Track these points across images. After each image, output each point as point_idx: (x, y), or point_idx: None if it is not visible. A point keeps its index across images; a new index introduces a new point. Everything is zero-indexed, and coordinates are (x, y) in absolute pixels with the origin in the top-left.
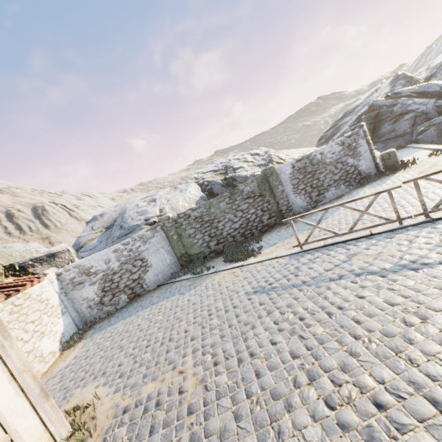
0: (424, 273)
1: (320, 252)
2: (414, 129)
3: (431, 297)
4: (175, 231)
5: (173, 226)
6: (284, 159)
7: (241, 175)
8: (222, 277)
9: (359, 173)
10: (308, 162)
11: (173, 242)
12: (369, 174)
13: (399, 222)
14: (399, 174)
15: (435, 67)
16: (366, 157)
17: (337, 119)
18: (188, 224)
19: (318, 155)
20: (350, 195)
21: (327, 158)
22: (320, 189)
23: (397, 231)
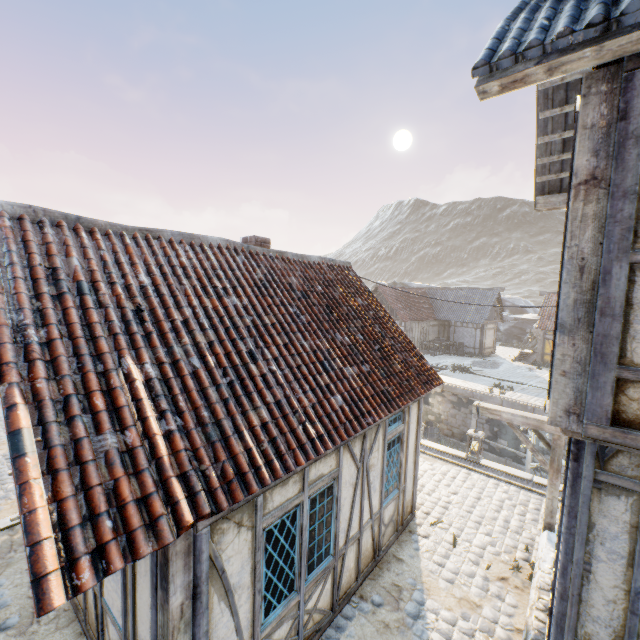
0: None
1: None
2: None
3: None
4: None
5: None
6: None
7: None
8: None
9: None
10: None
11: None
12: None
13: None
14: None
15: None
16: None
17: None
18: None
19: None
20: None
21: None
22: None
23: None
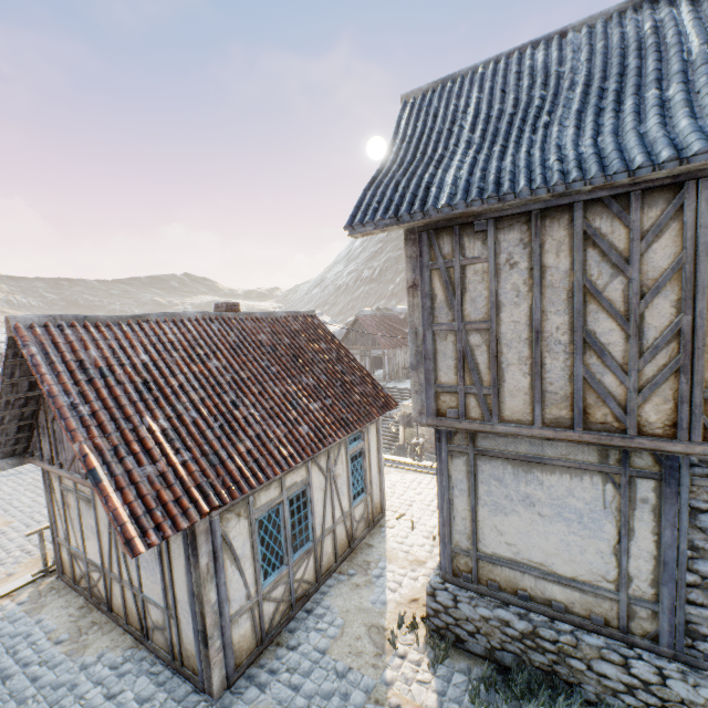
0: None
1: None
2: None
3: None
4: None
5: None
6: None
7: None
8: None
9: None
10: None
11: None
12: None
13: None
14: None
15: None
16: None
17: None
18: None
19: None
20: None
21: None
22: None
23: None
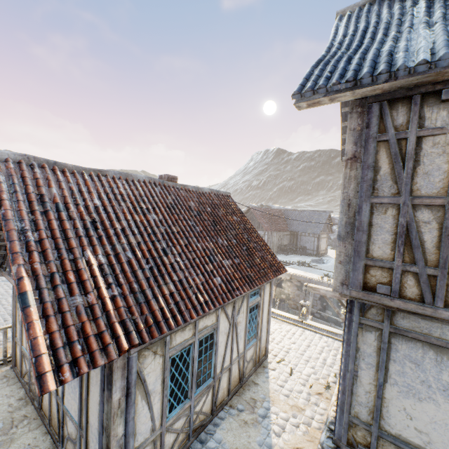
0: None
1: None
2: None
3: None
4: None
5: None
6: None
7: None
8: None
9: None
10: None
11: None
12: None
13: None
14: None
15: None
16: None
17: None
18: None
19: None
20: None
21: None
22: None
23: None
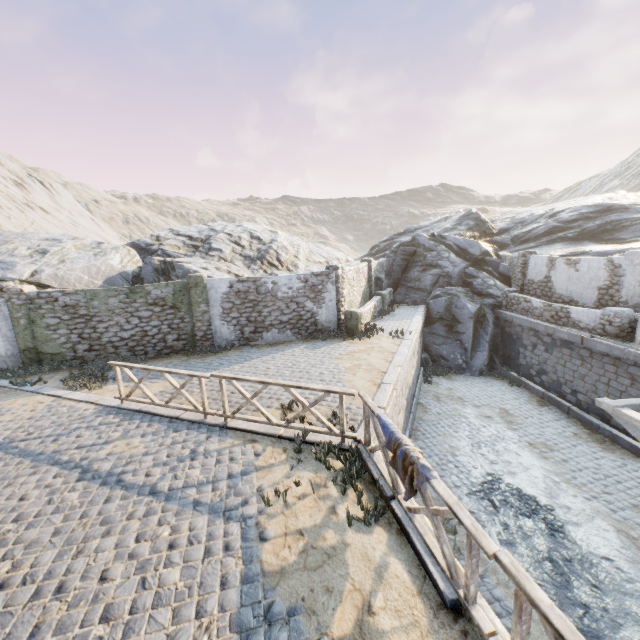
0: (98, 492)
1: (123, 418)
2: (434, 289)
3: (44, 525)
4: (25, 313)
5: (24, 306)
6: (283, 262)
7: (185, 265)
8: (22, 405)
9: (315, 323)
10: (254, 287)
11: (19, 328)
12: (328, 328)
13: (205, 415)
14: (344, 343)
15: (515, 221)
16: (330, 307)
17: (397, 233)
18: (52, 311)
19: (270, 284)
20: (282, 348)
21: (280, 291)
22: (258, 326)
23: (195, 424)
